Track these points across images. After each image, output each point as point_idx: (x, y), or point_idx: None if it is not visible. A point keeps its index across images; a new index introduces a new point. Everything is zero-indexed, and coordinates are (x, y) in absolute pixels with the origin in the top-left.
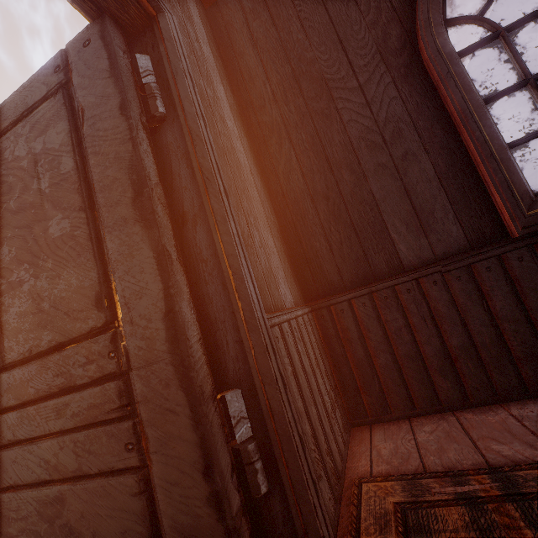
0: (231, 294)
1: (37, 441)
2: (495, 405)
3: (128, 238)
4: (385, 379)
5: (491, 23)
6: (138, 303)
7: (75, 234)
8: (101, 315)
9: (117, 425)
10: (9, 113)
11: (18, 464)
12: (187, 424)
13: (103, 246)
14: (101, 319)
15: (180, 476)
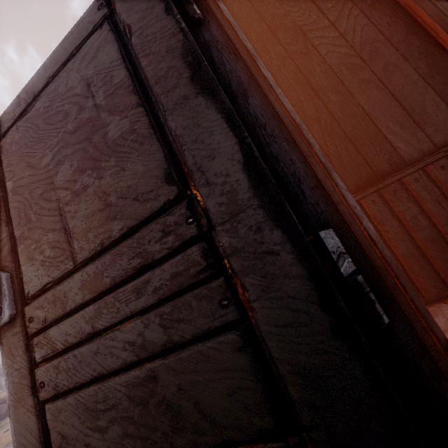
0: (300, 143)
1: (118, 327)
2: None
3: (191, 111)
4: (410, 266)
5: None
6: (211, 163)
7: (135, 128)
8: (172, 188)
9: (206, 285)
10: (59, 57)
11: (101, 354)
12: (291, 260)
13: (164, 130)
14: (173, 192)
15: (292, 316)
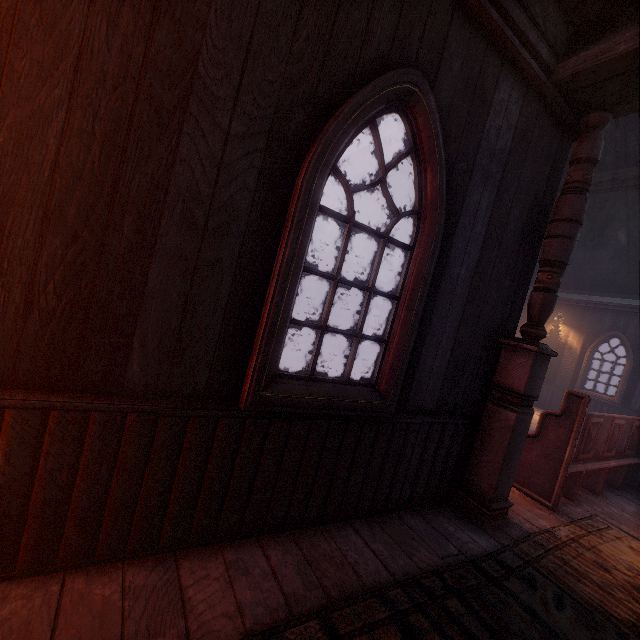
0: None
1: None
2: (118, 564)
3: None
4: None
5: (352, 208)
6: None
7: None
8: None
9: None
10: None
11: None
12: None
13: None
14: None
15: None
